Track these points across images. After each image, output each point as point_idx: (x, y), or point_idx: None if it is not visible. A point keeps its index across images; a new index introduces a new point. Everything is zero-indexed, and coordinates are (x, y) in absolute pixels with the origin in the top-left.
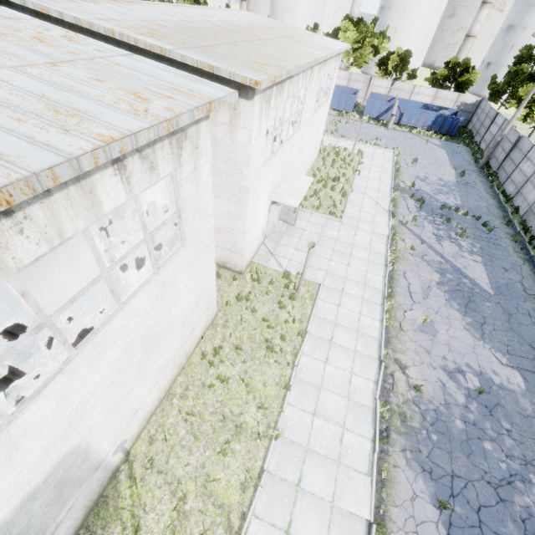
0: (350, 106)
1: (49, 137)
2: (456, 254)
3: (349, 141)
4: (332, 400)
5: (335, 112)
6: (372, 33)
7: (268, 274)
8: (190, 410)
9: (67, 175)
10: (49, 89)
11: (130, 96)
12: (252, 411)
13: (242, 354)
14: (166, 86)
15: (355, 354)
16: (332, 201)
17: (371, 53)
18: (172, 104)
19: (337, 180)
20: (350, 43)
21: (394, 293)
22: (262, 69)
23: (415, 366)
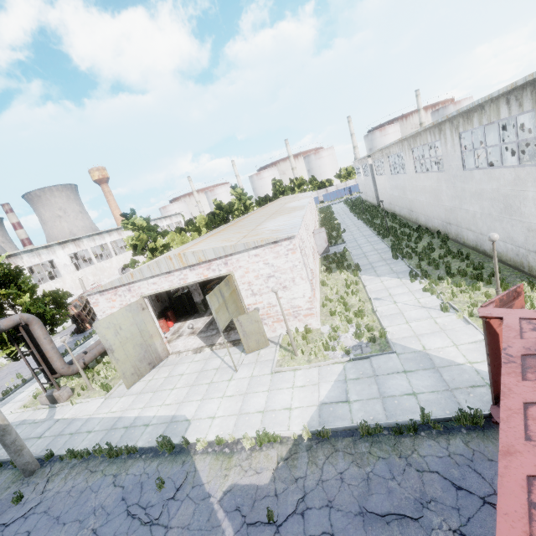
0: None
1: None
2: None
3: None
4: None
5: None
6: None
7: None
8: None
9: None
10: None
11: None
12: None
13: None
14: None
15: None
16: None
17: None
18: None
19: None
20: None
21: None
22: None
23: None
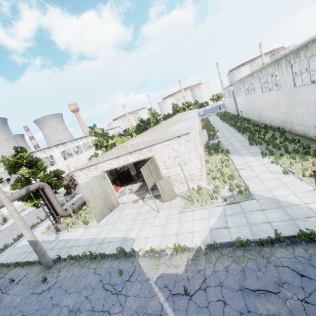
0: None
1: None
2: None
3: None
4: None
5: None
6: None
7: None
8: None
9: None
10: None
11: None
12: None
13: None
14: None
15: None
16: None
17: None
18: None
19: None
20: None
21: None
22: None
23: None
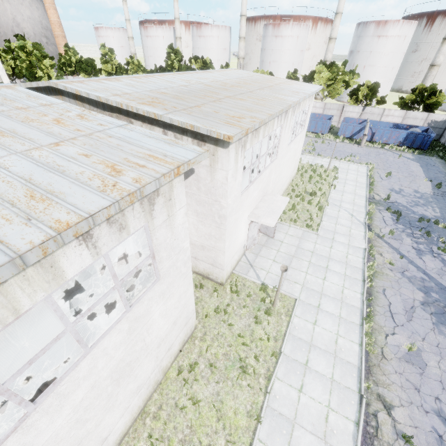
0: (326, 129)
1: (8, 230)
2: (441, 270)
3: (325, 159)
4: (306, 442)
5: (312, 134)
6: (343, 72)
7: (247, 286)
8: (160, 433)
9: (8, 274)
10: (39, 172)
11: (107, 170)
12: (220, 444)
13: (216, 373)
14: (144, 154)
15: (332, 384)
16: (309, 213)
17: (343, 86)
18: (142, 174)
19: (313, 195)
20: (324, 81)
21: (374, 313)
22: (237, 123)
23: (402, 406)
